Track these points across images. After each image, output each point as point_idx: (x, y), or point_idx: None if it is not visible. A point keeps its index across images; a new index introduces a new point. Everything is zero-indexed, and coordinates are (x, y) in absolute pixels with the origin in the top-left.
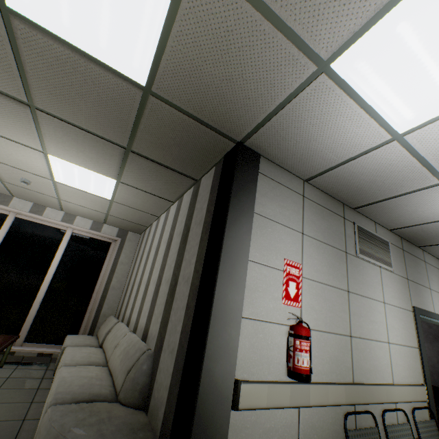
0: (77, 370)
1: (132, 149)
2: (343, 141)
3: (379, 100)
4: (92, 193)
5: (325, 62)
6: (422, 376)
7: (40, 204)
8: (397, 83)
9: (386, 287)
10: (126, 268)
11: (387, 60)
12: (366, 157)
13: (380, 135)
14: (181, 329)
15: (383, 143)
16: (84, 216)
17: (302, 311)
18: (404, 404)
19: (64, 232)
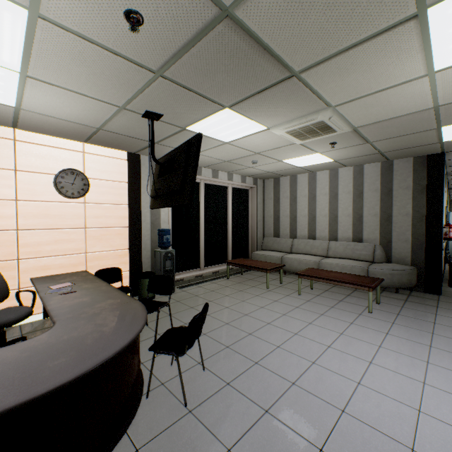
0: (331, 260)
1: (383, 153)
2: None
3: None
4: (294, 165)
5: None
6: None
7: (217, 170)
8: None
9: (444, 201)
10: (261, 206)
11: None
12: None
13: None
14: (411, 233)
15: None
16: (240, 174)
17: None
18: None
19: (226, 188)
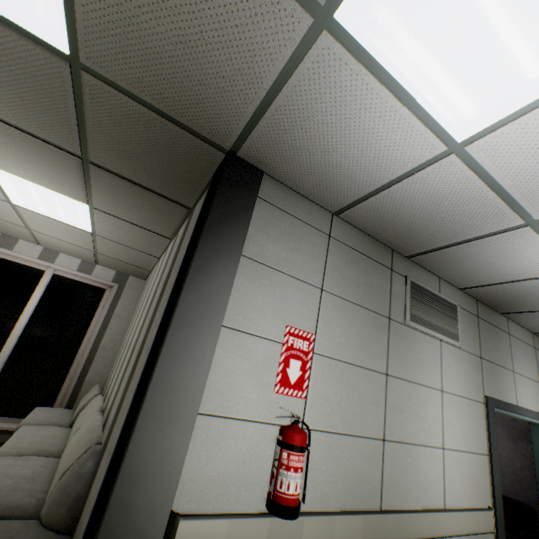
0: (10, 463)
1: (90, 159)
2: (376, 153)
3: (420, 82)
4: (65, 222)
5: (325, 8)
6: (491, 495)
7: (9, 234)
8: (445, 49)
9: (447, 369)
10: (123, 323)
11: (424, 4)
12: (414, 180)
13: (429, 144)
14: (123, 423)
15: (436, 157)
16: (68, 253)
17: (308, 403)
18: (459, 537)
19: (42, 272)
